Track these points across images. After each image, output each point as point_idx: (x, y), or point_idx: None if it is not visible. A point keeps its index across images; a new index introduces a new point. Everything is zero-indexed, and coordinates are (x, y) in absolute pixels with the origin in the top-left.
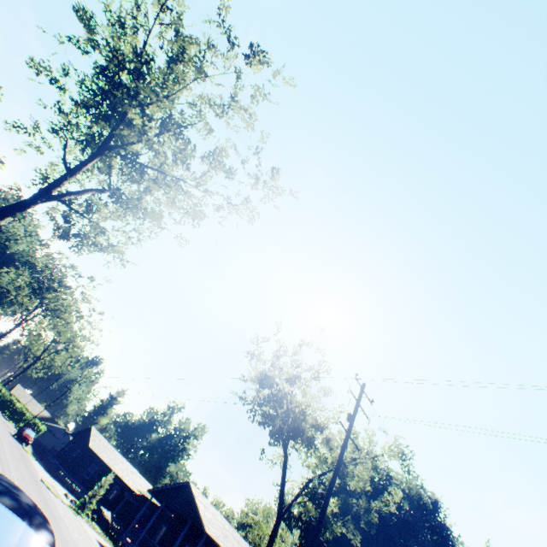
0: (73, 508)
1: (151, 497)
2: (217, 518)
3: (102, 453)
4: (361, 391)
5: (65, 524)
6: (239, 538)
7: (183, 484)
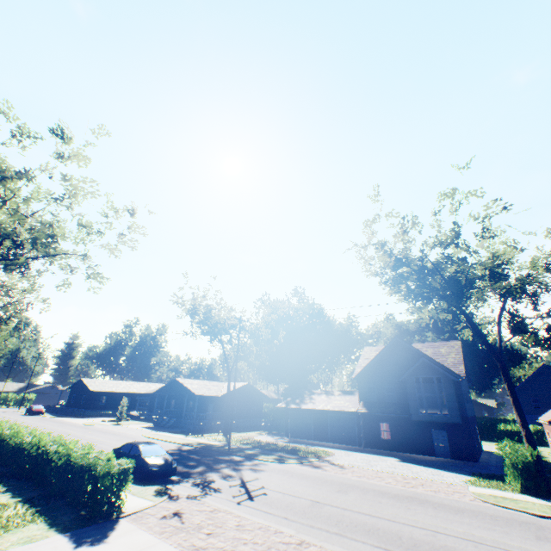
0: (116, 424)
1: (158, 395)
2: (201, 384)
3: (104, 388)
4: (241, 321)
5: (124, 433)
6: (218, 383)
7: (173, 381)
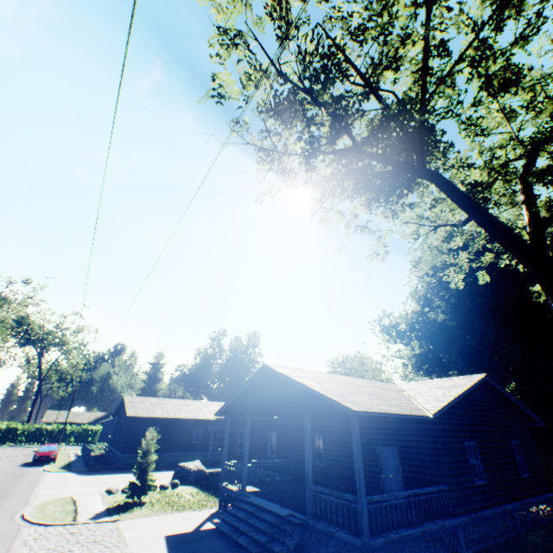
0: (112, 513)
1: (227, 420)
2: (341, 382)
3: (153, 412)
4: None
5: None
6: (381, 384)
7: (257, 375)
